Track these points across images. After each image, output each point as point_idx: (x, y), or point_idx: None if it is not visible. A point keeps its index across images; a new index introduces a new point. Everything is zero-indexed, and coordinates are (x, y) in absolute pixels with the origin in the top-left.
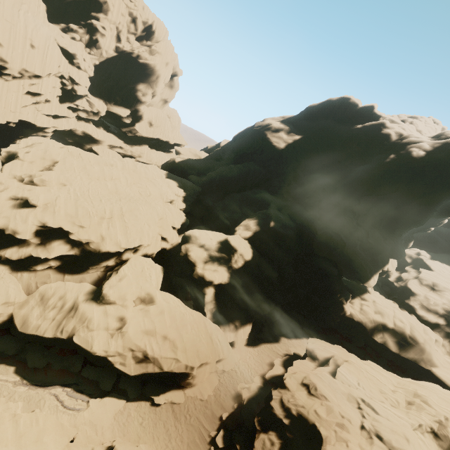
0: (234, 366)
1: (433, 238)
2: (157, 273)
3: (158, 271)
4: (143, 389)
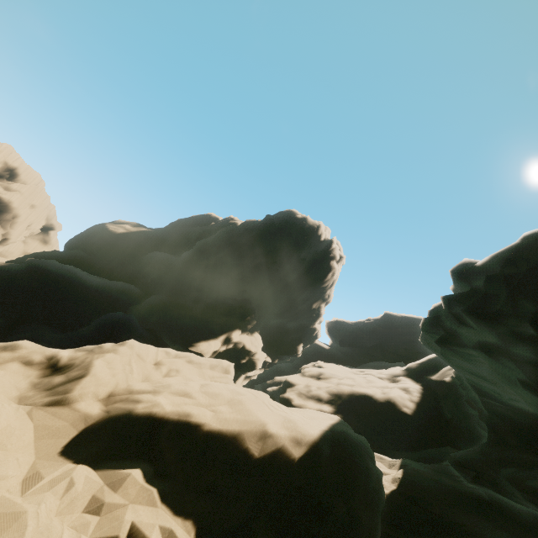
0: None
1: (335, 354)
2: None
3: None
4: None
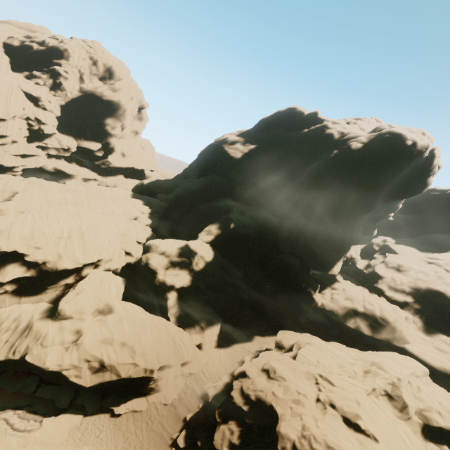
0: (202, 368)
1: (397, 225)
2: (118, 284)
3: (119, 282)
4: (103, 402)
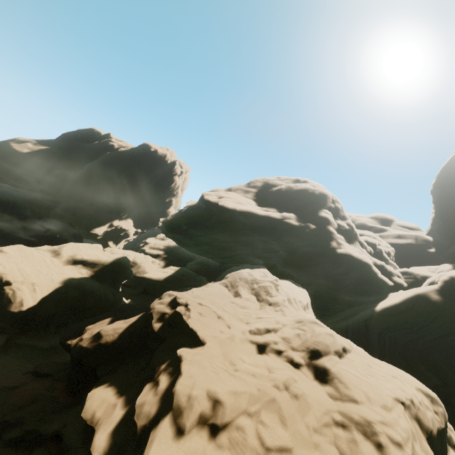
0: None
1: None
2: None
3: None
4: None
